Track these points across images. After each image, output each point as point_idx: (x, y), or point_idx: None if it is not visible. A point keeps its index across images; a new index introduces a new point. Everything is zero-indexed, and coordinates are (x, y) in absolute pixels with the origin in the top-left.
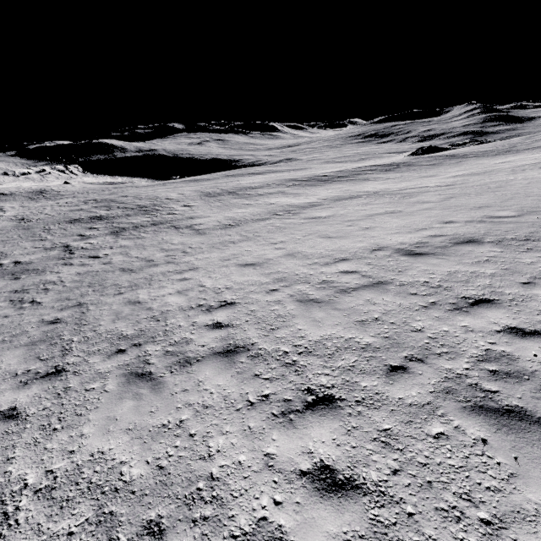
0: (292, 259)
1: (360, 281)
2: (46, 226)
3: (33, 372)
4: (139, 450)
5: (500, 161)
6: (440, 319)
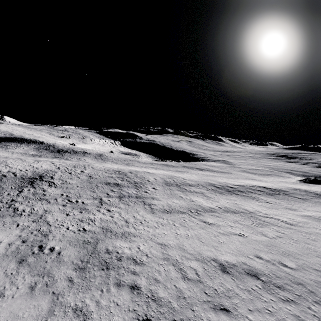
0: (177, 249)
1: (193, 276)
2: (97, 184)
3: (78, 265)
4: (97, 309)
5: None
6: (204, 309)
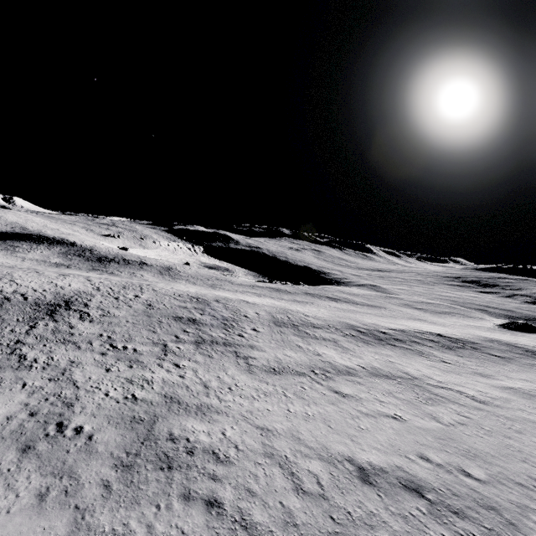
0: (288, 438)
1: (312, 487)
2: (160, 318)
3: (121, 459)
4: None
5: None
6: None
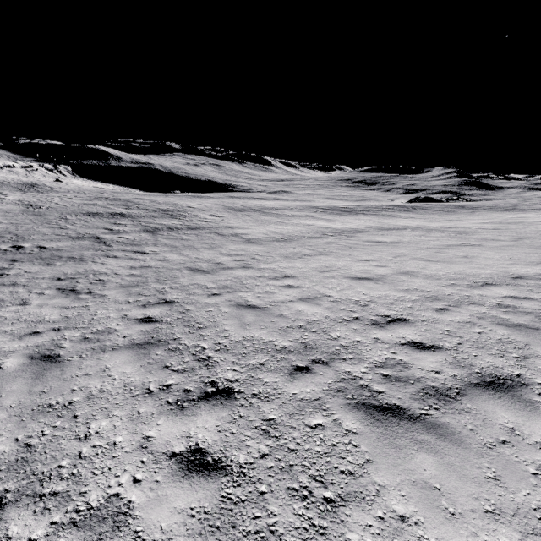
0: (416, 278)
1: None
2: (62, 215)
3: (177, 389)
4: None
5: (513, 216)
6: None
